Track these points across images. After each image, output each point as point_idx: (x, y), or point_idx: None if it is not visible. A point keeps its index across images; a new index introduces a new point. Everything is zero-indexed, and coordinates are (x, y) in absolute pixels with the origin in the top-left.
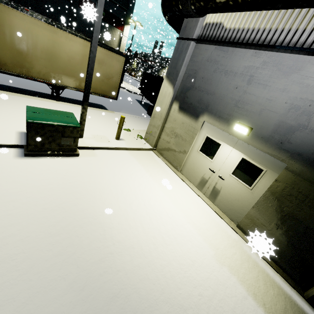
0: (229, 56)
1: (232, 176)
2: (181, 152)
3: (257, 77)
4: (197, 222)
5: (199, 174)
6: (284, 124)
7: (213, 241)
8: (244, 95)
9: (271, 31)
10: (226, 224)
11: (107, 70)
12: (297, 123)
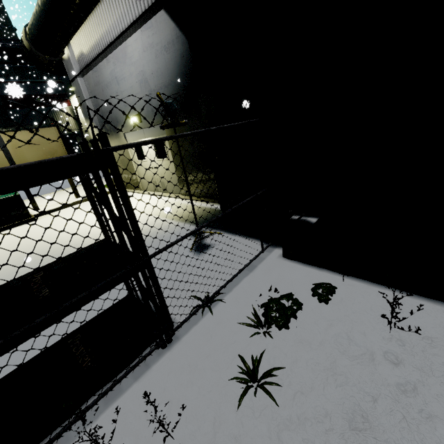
0: (100, 73)
1: (159, 160)
2: (132, 172)
3: (118, 76)
4: (141, 207)
5: (150, 179)
6: (145, 97)
7: (151, 209)
8: (123, 94)
9: (102, 40)
10: (173, 198)
11: (46, 148)
12: (148, 91)
